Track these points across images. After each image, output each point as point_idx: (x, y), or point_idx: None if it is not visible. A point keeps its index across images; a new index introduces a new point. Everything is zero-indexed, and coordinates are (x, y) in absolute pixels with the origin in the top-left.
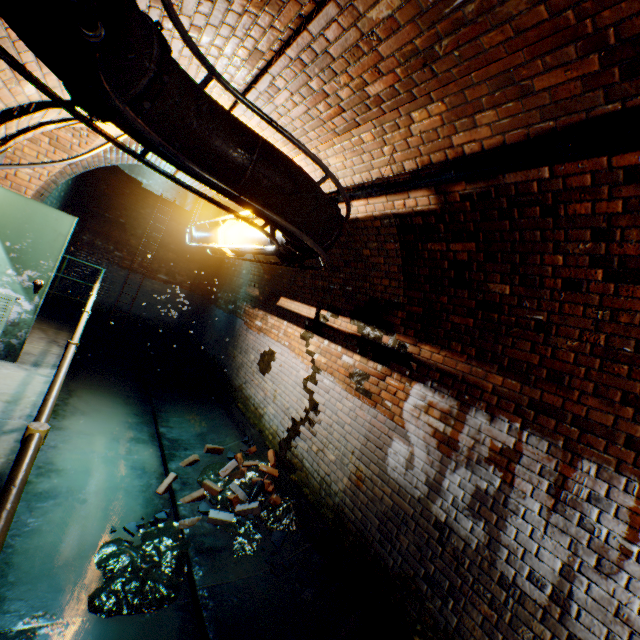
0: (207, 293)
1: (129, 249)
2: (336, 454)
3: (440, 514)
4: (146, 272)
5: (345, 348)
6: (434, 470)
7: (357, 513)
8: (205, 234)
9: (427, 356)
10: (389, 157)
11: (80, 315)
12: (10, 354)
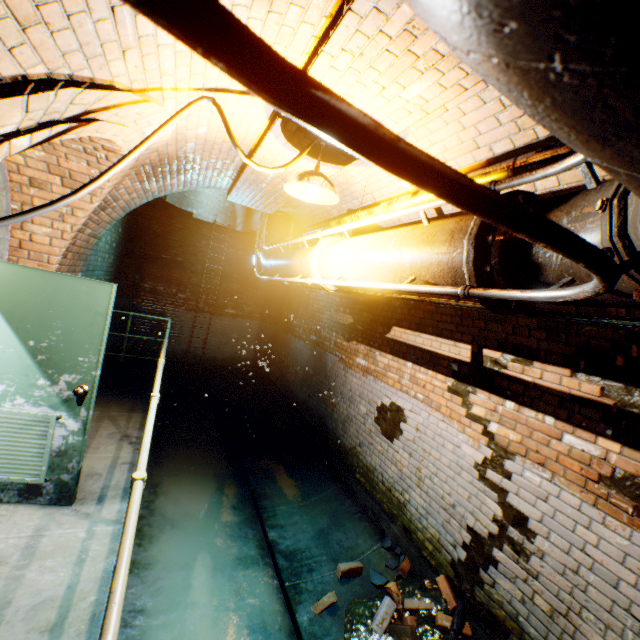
0: (279, 320)
1: (191, 288)
2: None
3: None
4: (212, 310)
5: (566, 421)
6: None
7: None
8: (282, 262)
9: None
10: None
11: (153, 378)
12: (63, 495)
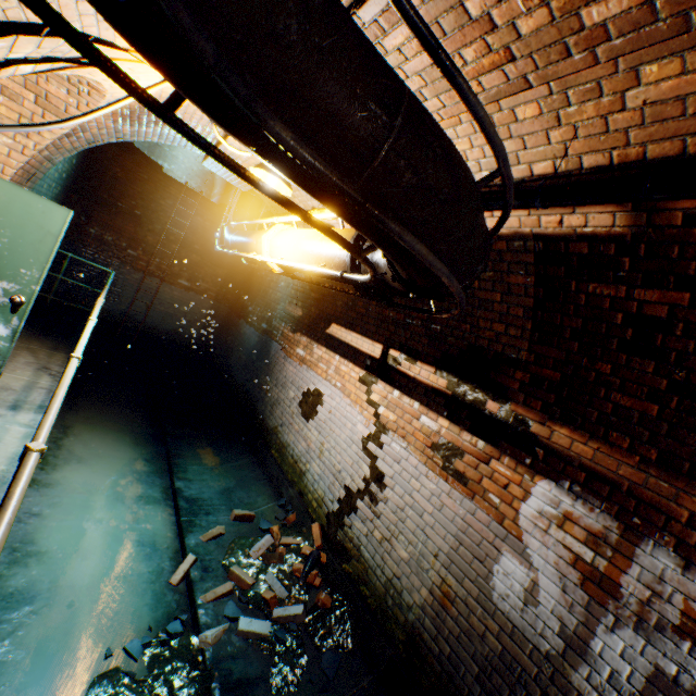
0: (235, 305)
1: (145, 247)
2: (410, 551)
3: (586, 690)
4: (164, 276)
5: (425, 406)
6: (575, 618)
7: (443, 645)
8: (242, 239)
9: (563, 443)
10: (557, 146)
11: (83, 328)
12: None
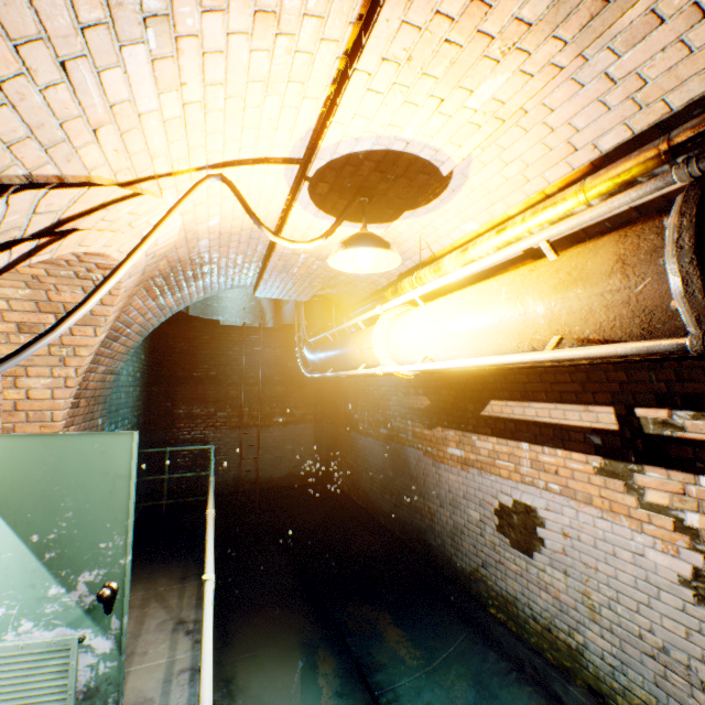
0: (337, 417)
1: (231, 403)
2: None
3: None
4: (259, 422)
5: None
6: None
7: None
8: (334, 353)
9: None
10: None
11: (204, 524)
12: None
